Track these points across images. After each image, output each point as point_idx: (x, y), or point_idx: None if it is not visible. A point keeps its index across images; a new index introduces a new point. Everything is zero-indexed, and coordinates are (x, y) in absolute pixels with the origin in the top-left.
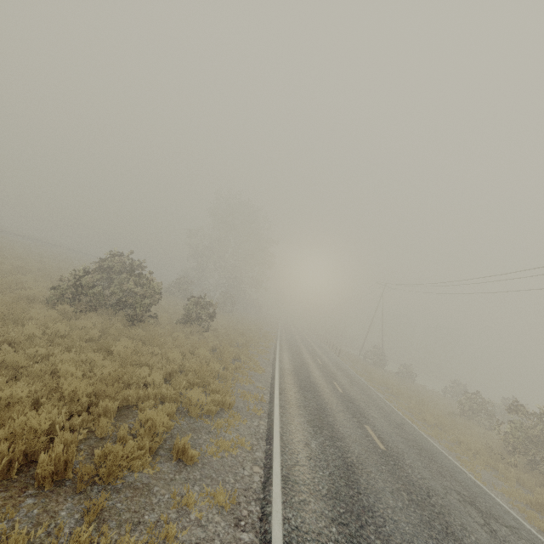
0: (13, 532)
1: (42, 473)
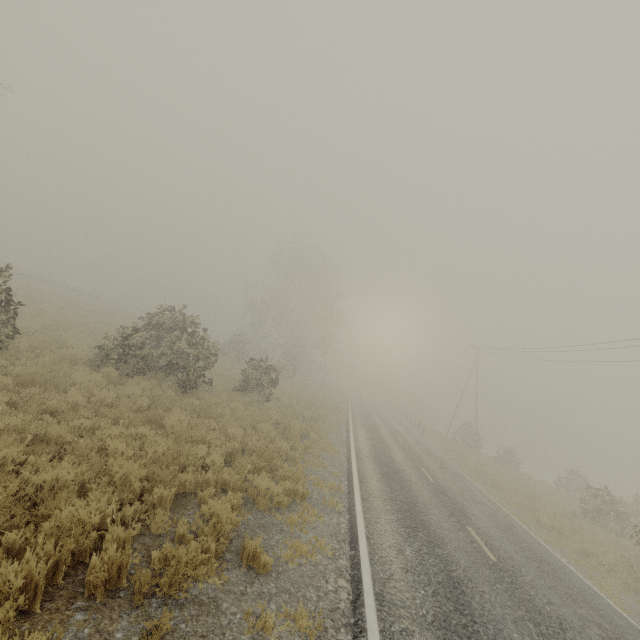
0: None
1: (93, 581)
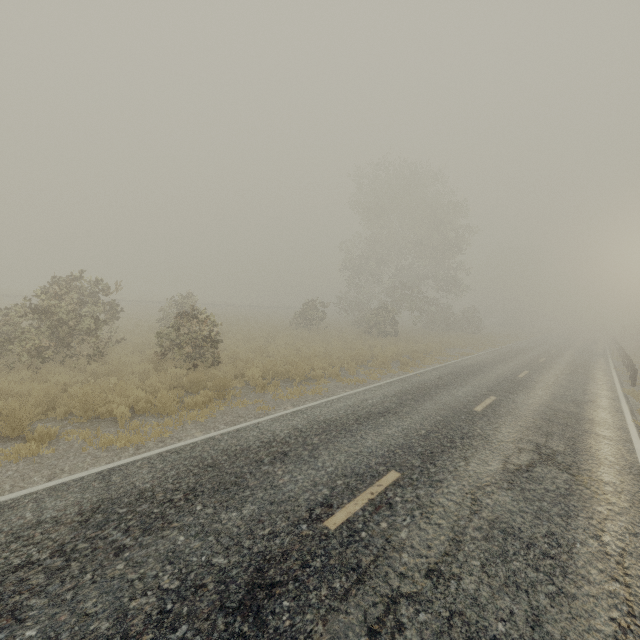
0: None
1: None
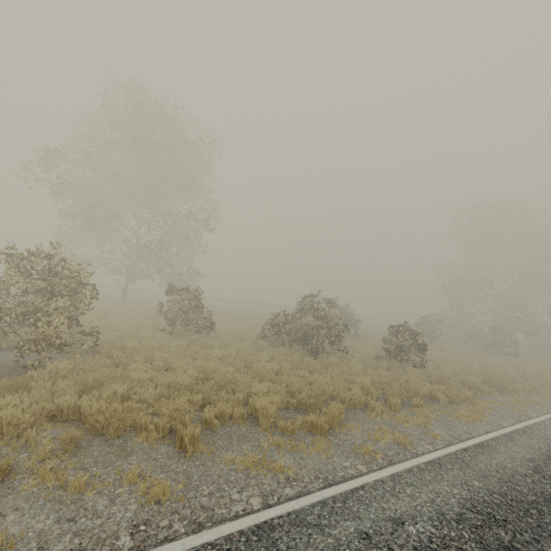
0: (42, 436)
1: (85, 413)
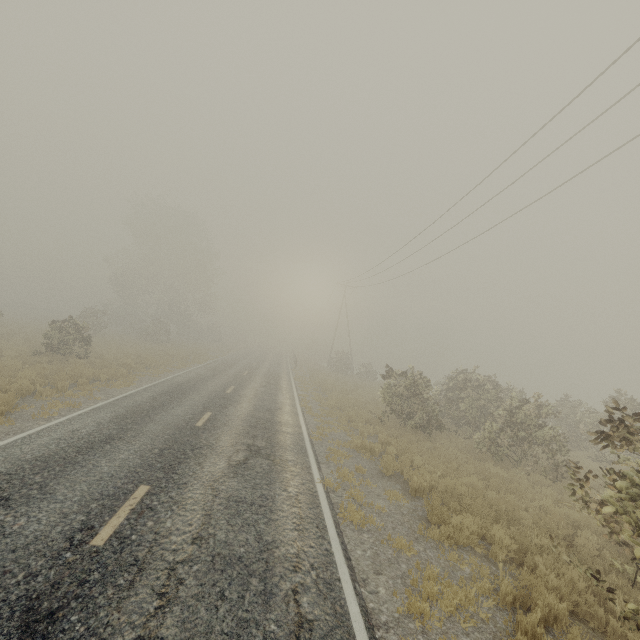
0: None
1: None
